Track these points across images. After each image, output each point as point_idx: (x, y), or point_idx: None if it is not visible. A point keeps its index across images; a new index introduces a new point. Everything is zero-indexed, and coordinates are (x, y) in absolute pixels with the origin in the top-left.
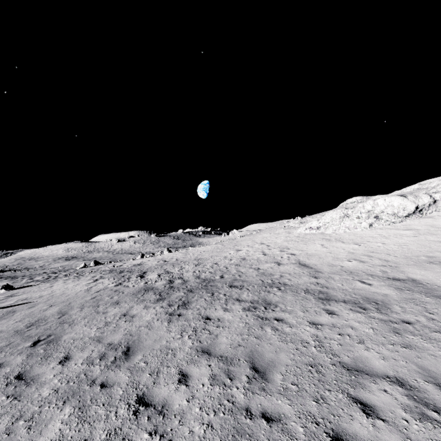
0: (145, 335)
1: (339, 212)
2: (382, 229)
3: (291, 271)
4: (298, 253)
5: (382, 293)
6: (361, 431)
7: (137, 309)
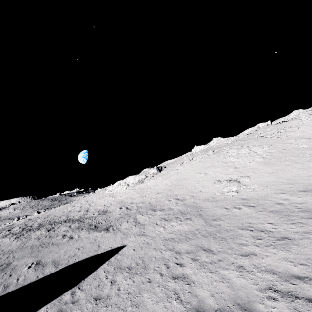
0: (2, 245)
1: (118, 183)
2: (128, 189)
3: (79, 213)
4: (92, 204)
5: (92, 216)
6: (46, 243)
7: (2, 240)
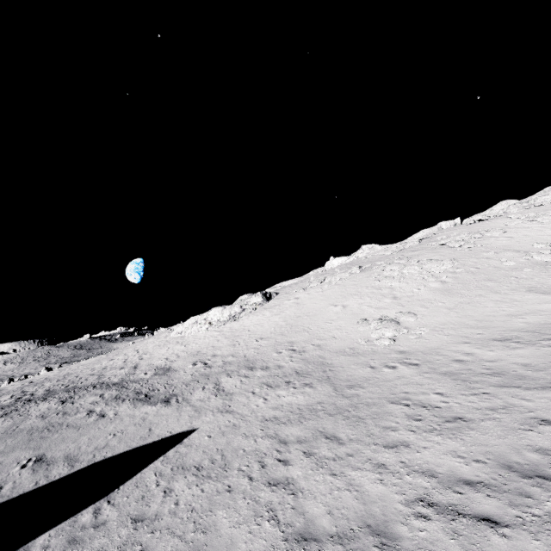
0: None
1: (193, 319)
2: (211, 331)
3: (120, 373)
4: (146, 357)
5: (143, 378)
6: (57, 425)
7: None
